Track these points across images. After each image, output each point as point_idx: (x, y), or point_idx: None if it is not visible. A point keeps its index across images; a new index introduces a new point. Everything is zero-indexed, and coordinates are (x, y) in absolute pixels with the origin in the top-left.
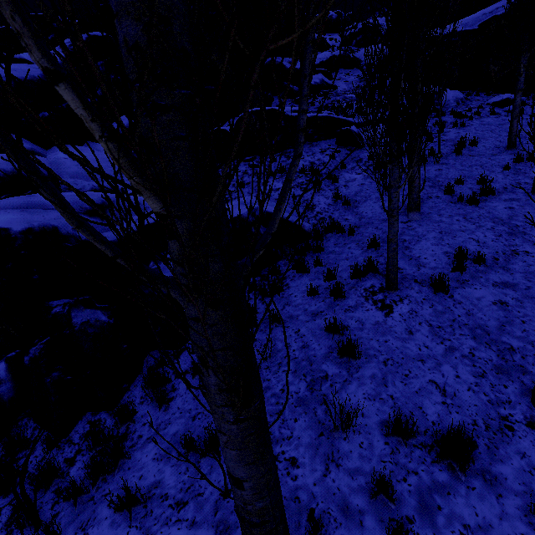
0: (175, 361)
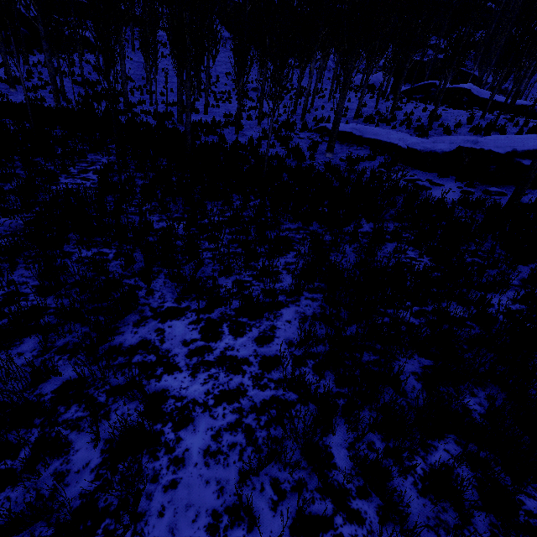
0: None
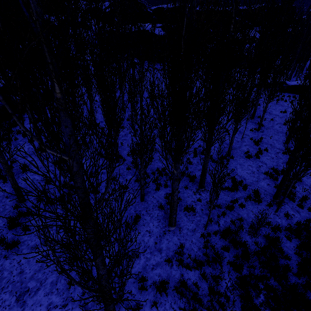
0: (23, 116)
